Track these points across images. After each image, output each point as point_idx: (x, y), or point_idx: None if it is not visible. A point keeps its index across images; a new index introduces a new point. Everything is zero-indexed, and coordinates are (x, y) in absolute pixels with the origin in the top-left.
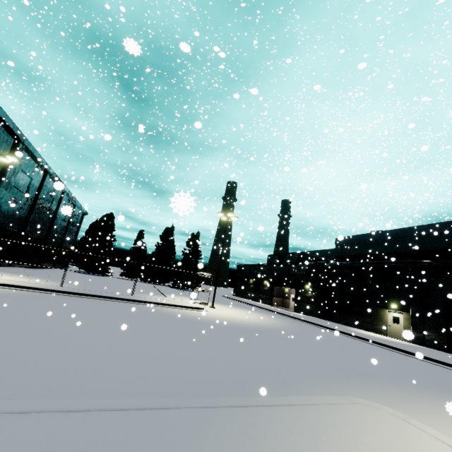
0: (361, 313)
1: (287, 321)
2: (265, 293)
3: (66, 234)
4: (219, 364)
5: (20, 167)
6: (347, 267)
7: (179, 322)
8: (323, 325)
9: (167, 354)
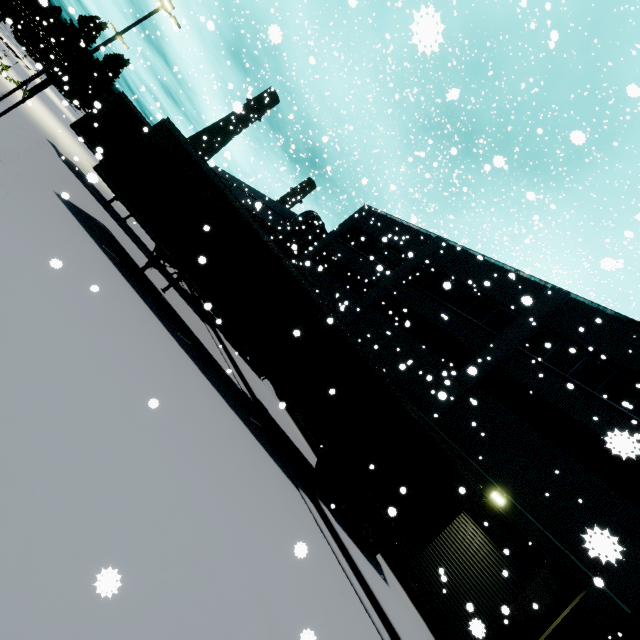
0: None
1: None
2: None
3: None
4: None
5: None
6: None
7: None
8: None
9: None
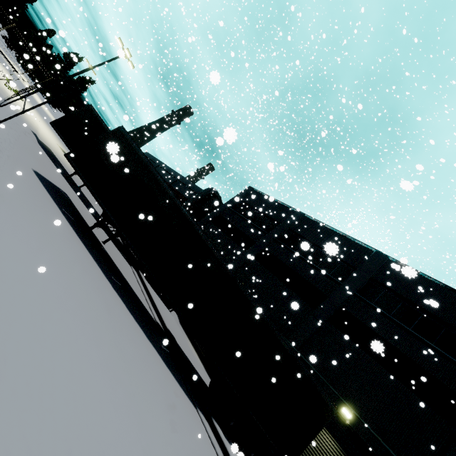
0: None
1: None
2: None
3: None
4: None
5: None
6: None
7: None
8: None
9: None
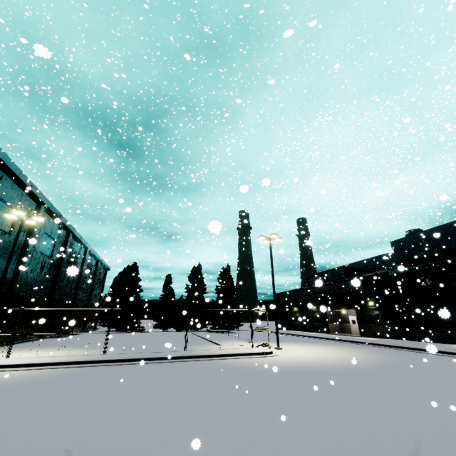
0: (455, 324)
1: (373, 351)
2: (317, 320)
3: (92, 293)
4: (421, 455)
5: (43, 230)
6: (419, 271)
7: (268, 378)
8: (423, 349)
9: (324, 448)
